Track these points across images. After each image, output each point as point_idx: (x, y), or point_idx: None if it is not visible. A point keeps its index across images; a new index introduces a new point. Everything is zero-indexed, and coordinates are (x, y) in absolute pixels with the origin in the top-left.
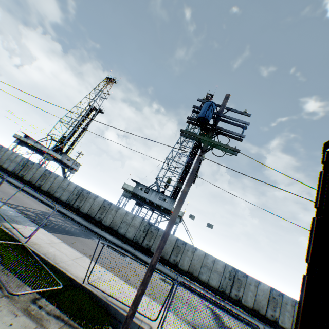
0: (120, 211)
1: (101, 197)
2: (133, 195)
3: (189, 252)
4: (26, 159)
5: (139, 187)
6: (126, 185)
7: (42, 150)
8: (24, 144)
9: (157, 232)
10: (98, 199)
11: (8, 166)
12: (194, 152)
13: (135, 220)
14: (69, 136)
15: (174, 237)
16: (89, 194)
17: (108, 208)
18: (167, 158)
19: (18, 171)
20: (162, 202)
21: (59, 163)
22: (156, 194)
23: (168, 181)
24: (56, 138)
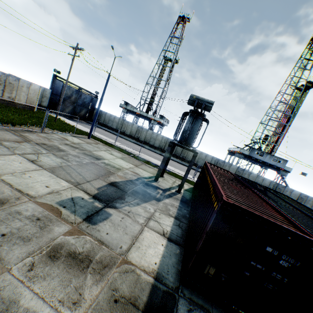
0: (252, 175)
1: (234, 165)
2: (245, 156)
3: (309, 201)
4: (165, 137)
5: (255, 152)
6: (242, 150)
7: (149, 118)
8: (128, 111)
9: (283, 189)
10: (232, 167)
11: (153, 143)
12: (296, 110)
13: (265, 181)
14: (152, 95)
15: (297, 192)
16: (224, 163)
17: (242, 173)
18: (269, 119)
19: (162, 147)
20: (275, 163)
21: (159, 125)
22: (269, 156)
23: (266, 138)
24: (149, 102)
